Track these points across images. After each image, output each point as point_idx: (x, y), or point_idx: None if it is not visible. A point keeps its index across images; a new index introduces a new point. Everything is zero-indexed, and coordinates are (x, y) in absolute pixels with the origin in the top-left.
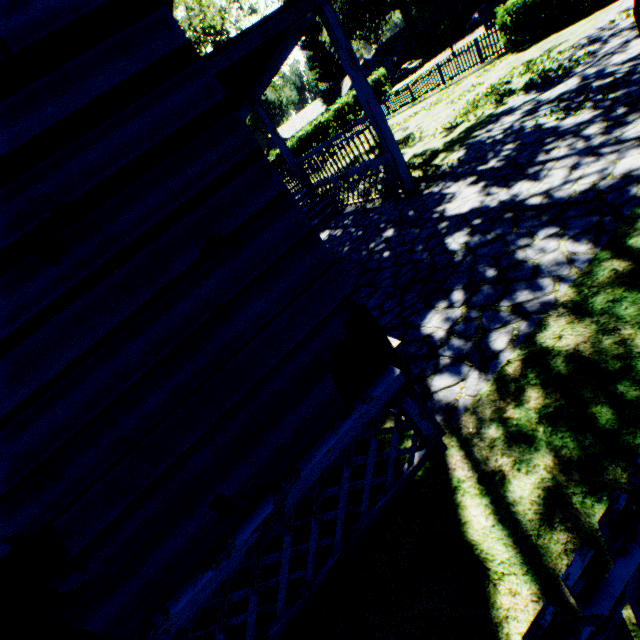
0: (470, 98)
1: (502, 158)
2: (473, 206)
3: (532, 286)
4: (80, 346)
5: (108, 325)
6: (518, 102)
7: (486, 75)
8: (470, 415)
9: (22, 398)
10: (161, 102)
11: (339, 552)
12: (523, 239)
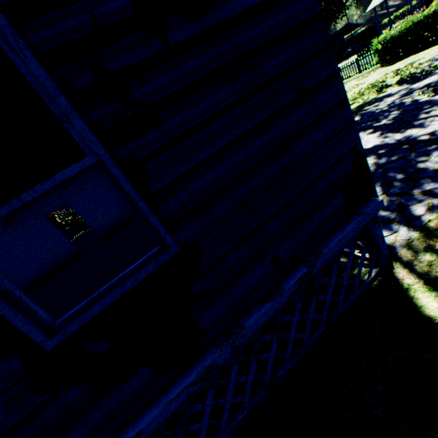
0: (355, 91)
1: (391, 118)
2: (375, 144)
3: (436, 180)
4: (234, 135)
5: (248, 126)
6: (394, 90)
7: (364, 79)
8: (407, 250)
9: (203, 157)
10: (293, 7)
11: (324, 326)
12: (421, 157)
